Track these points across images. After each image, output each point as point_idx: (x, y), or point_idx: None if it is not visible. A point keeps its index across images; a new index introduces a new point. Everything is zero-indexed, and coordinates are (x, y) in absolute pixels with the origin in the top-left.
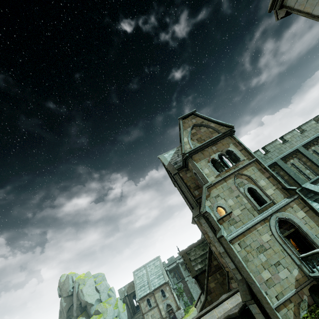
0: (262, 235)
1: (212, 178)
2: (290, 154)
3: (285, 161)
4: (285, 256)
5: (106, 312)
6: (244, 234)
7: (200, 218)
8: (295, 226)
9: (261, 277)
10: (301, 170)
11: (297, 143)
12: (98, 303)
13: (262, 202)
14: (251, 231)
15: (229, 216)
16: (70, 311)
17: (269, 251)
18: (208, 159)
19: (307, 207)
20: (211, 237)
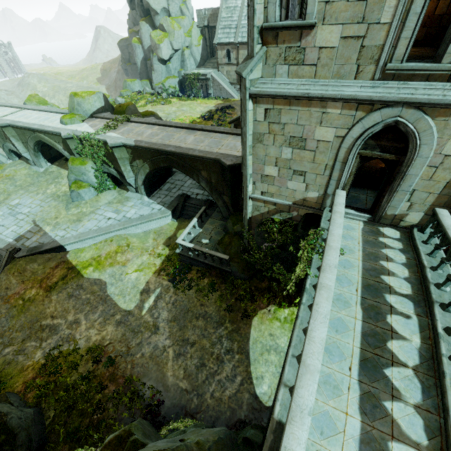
0: (324, 125)
1: None
2: None
3: None
4: (321, 175)
5: (173, 35)
6: (291, 101)
7: None
8: (405, 156)
9: (262, 169)
10: None
11: None
12: (166, 15)
13: None
14: (311, 104)
15: (300, 34)
16: (133, 3)
17: (307, 154)
18: None
19: None
20: None
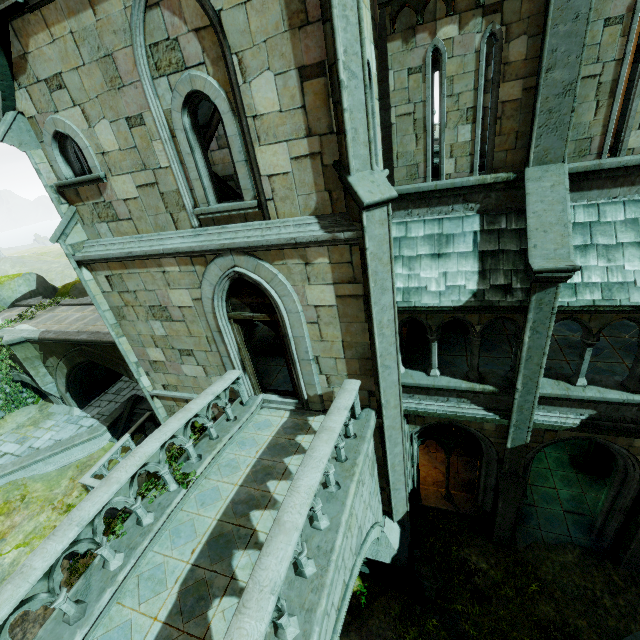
0: (173, 287)
1: None
2: None
3: None
4: (210, 351)
5: None
6: (125, 264)
7: None
8: (277, 313)
9: (145, 353)
10: (639, 77)
11: None
12: None
13: None
14: (146, 264)
15: (97, 188)
16: None
17: (179, 326)
18: None
19: (359, 287)
20: None
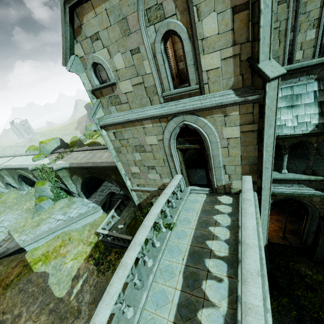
0: (148, 135)
1: None
2: None
3: None
4: (164, 166)
5: None
6: (124, 125)
7: None
8: (204, 144)
9: (129, 169)
10: None
11: None
12: None
13: None
14: (135, 125)
15: (112, 89)
16: None
17: (149, 154)
18: None
19: (255, 126)
20: None
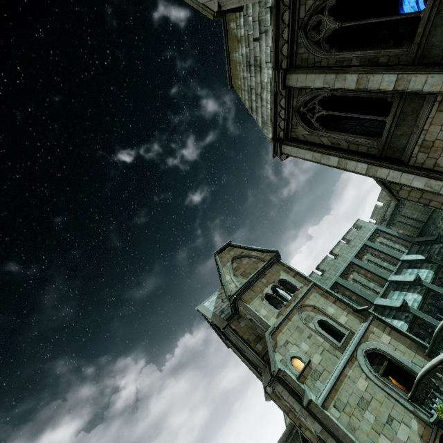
0: (356, 381)
1: (272, 320)
2: (347, 269)
3: (346, 278)
4: (393, 405)
5: None
6: (335, 388)
7: (274, 384)
8: (386, 356)
9: None
10: (365, 285)
11: (349, 255)
12: None
13: (343, 337)
14: (342, 380)
15: (309, 367)
16: None
17: (373, 403)
18: (261, 295)
19: (387, 327)
20: (298, 410)
